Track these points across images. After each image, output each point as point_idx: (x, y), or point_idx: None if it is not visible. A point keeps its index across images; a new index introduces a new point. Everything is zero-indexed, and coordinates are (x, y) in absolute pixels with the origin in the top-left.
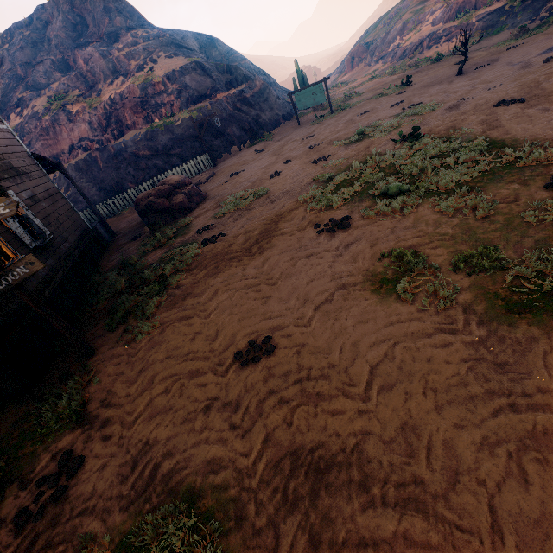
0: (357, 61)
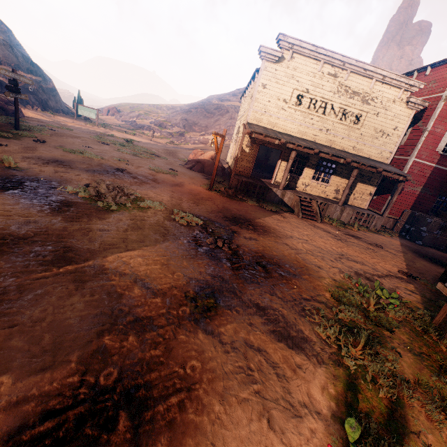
0: (111, 114)
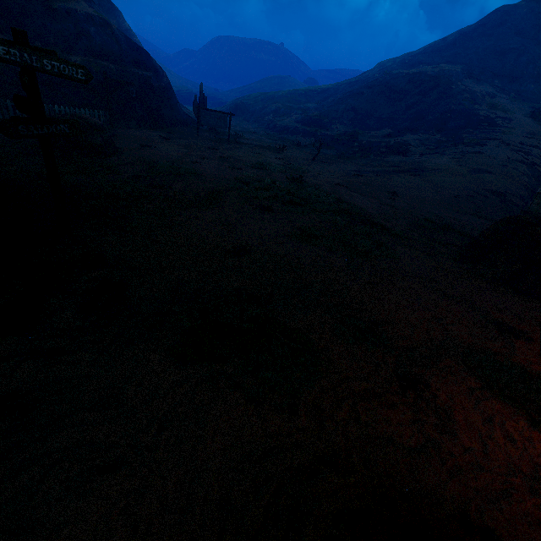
0: (239, 113)
